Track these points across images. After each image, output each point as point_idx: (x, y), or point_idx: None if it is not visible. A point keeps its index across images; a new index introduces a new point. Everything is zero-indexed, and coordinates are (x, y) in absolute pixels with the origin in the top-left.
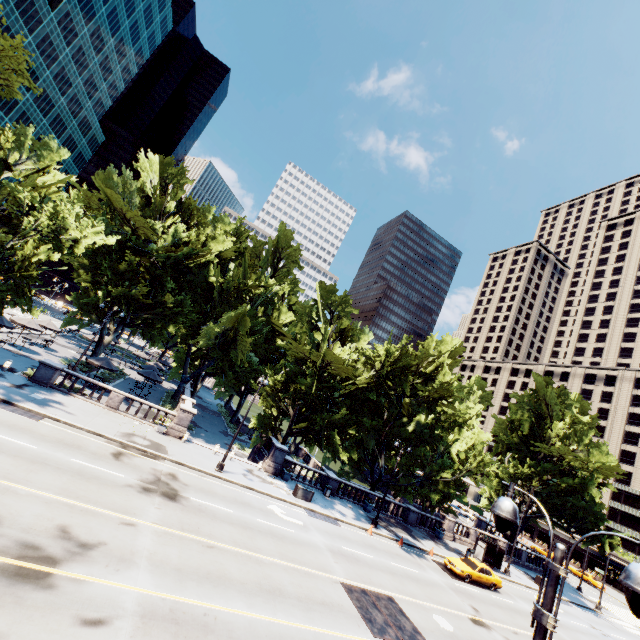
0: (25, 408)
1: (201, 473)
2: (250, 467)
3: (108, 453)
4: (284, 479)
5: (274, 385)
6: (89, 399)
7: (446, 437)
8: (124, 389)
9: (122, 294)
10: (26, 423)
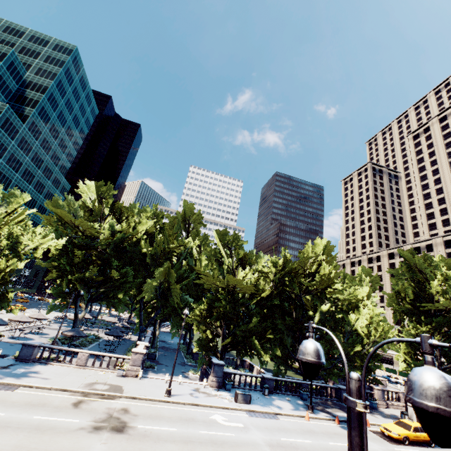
0: (4, 383)
1: (152, 402)
2: (197, 386)
3: (69, 404)
4: (227, 389)
5: (202, 314)
6: (63, 363)
7: (346, 318)
8: (97, 349)
9: (79, 278)
10: (2, 395)
